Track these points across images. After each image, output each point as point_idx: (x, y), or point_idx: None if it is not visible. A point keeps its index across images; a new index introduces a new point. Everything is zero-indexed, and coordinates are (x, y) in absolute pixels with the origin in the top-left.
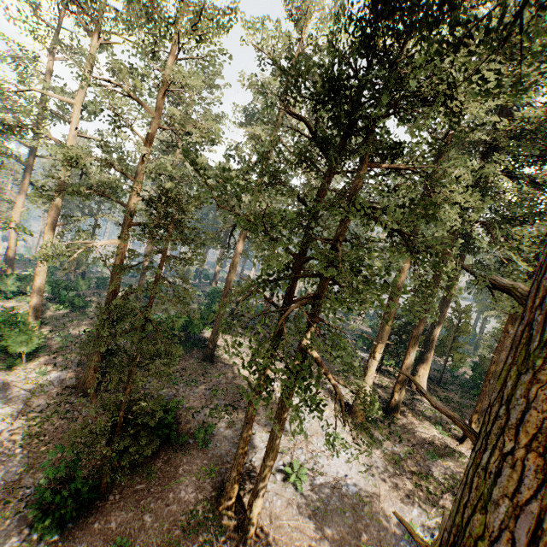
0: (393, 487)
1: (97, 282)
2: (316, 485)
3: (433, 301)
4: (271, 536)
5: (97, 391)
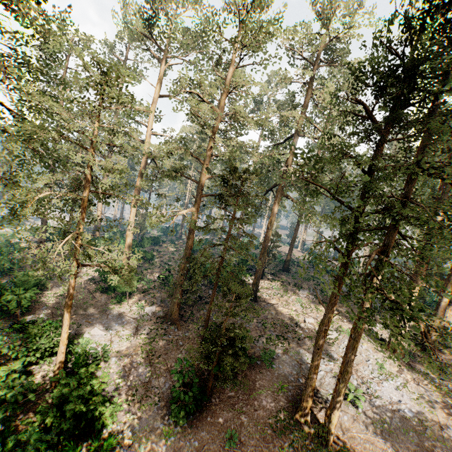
0: (449, 415)
1: (154, 240)
2: (374, 406)
3: None
4: (347, 444)
5: (179, 321)
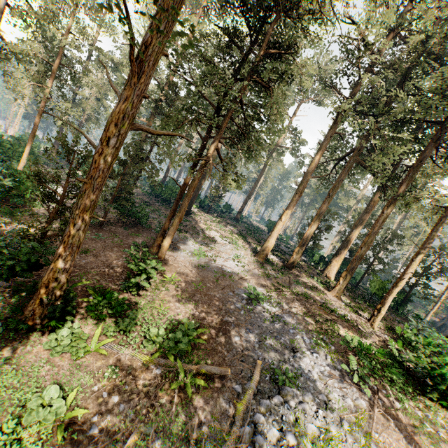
0: (256, 279)
1: (144, 178)
2: (209, 263)
3: (279, 129)
4: (169, 262)
5: None
